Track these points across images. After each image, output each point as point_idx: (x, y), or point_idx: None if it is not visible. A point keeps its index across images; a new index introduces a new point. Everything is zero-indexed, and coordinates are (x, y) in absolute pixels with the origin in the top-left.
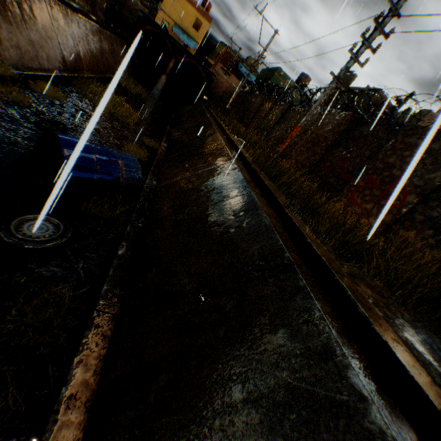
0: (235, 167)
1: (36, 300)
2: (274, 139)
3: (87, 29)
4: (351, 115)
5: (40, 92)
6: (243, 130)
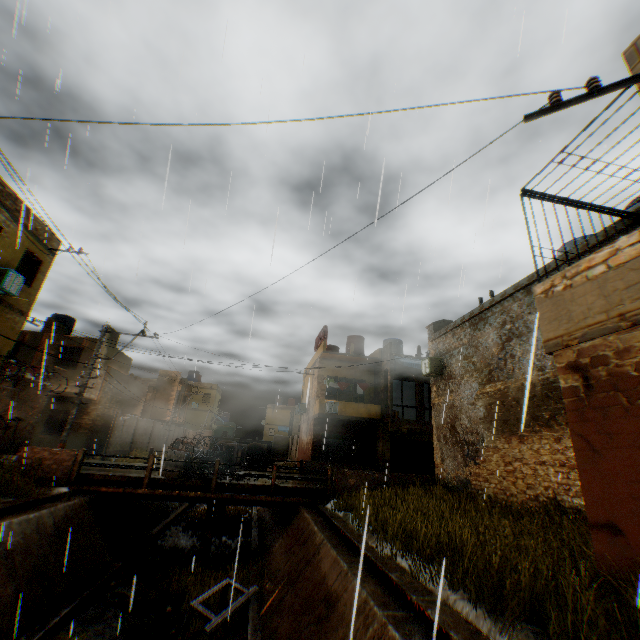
0: None
1: None
2: None
3: None
4: None
5: None
6: None
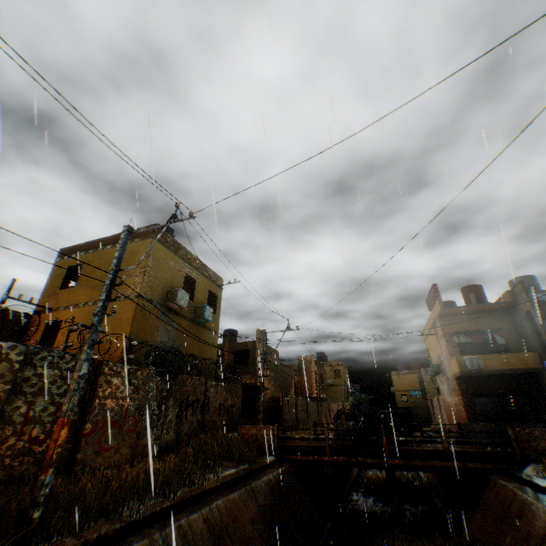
0: (178, 525)
1: None
2: None
3: None
4: (22, 349)
5: None
6: None
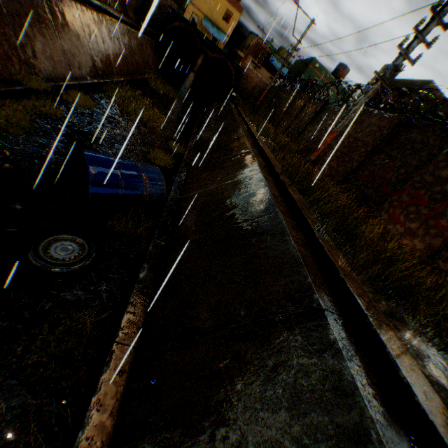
0: (262, 180)
1: (60, 327)
2: (306, 141)
3: (117, 32)
4: (396, 117)
5: (71, 102)
6: (272, 131)
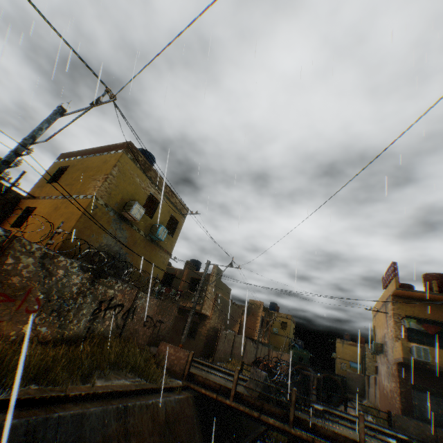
0: None
1: None
2: None
3: None
4: None
5: None
6: None
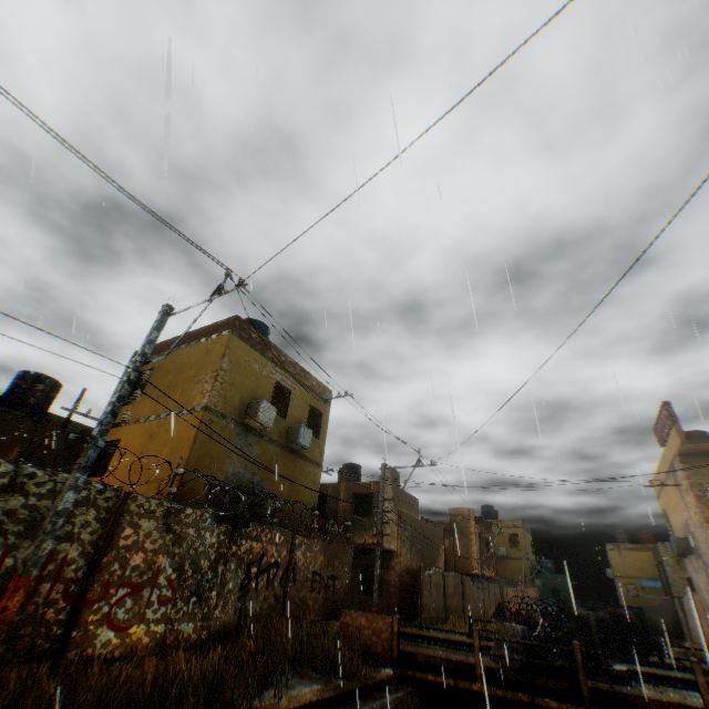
0: None
1: None
2: None
3: None
4: (8, 468)
5: None
6: None
